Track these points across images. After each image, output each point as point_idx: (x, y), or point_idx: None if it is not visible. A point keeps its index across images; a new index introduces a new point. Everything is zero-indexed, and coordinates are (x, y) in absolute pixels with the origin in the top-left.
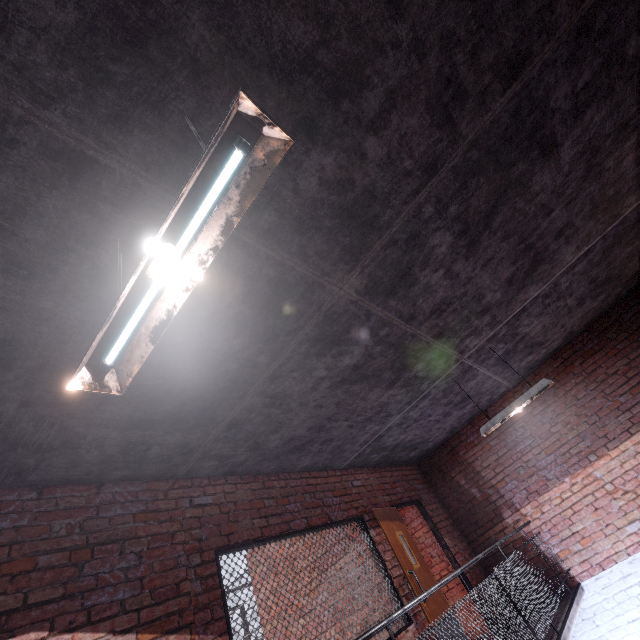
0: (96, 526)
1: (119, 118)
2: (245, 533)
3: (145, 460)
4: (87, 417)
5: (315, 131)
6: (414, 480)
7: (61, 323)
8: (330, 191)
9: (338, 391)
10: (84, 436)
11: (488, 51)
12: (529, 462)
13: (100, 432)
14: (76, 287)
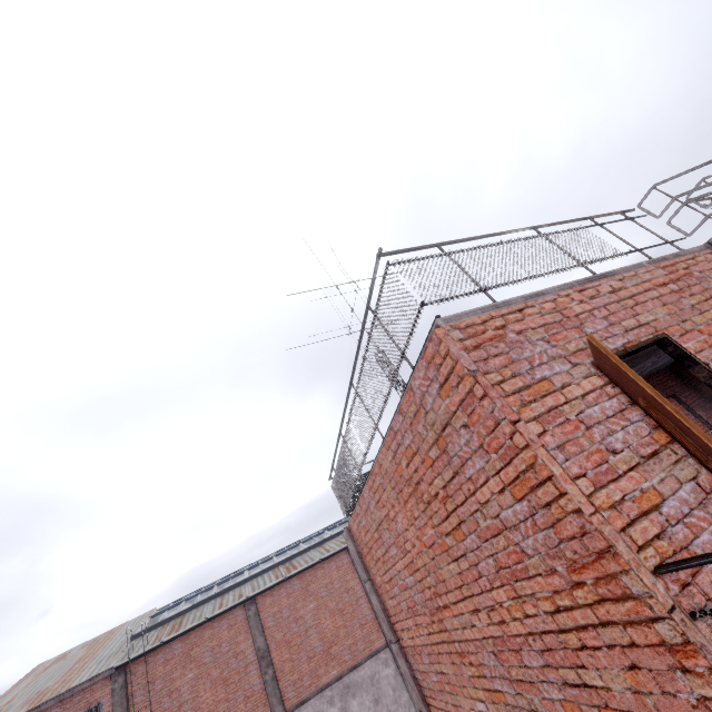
0: None
1: None
2: None
3: None
4: None
5: None
6: (667, 381)
7: None
8: None
9: None
10: None
11: None
12: None
13: None
14: None
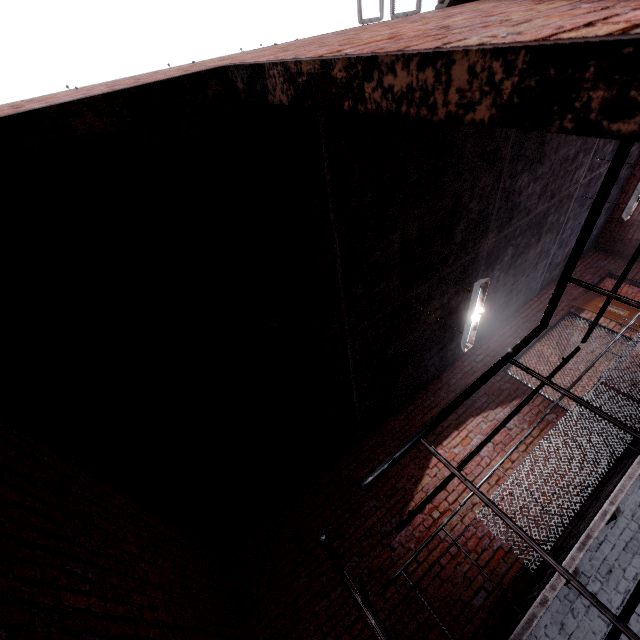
0: (452, 388)
1: (410, 285)
2: None
3: (447, 359)
4: (427, 359)
5: (453, 227)
6: (597, 262)
7: (414, 339)
8: (466, 230)
9: (510, 271)
10: (428, 365)
11: (498, 130)
12: None
13: (432, 360)
14: (414, 328)
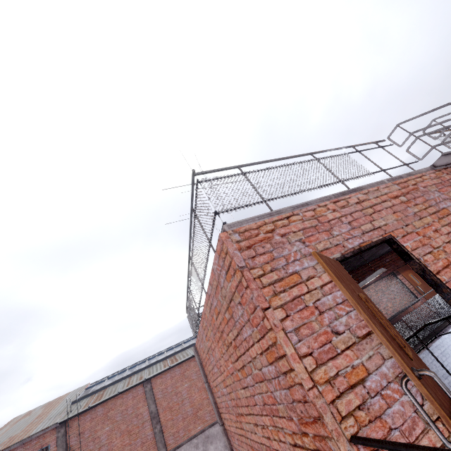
0: None
1: None
2: None
3: None
4: None
5: None
6: None
7: None
8: None
9: (378, 248)
10: None
11: None
12: None
13: None
14: None
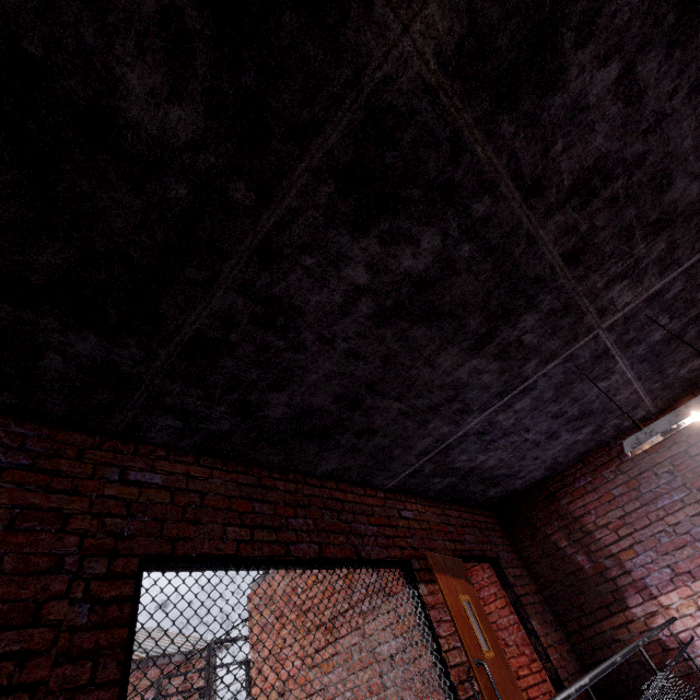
0: None
1: None
2: (207, 544)
3: (39, 380)
4: None
5: None
6: (490, 530)
7: None
8: None
9: (387, 331)
10: None
11: None
12: (678, 526)
13: None
14: None
